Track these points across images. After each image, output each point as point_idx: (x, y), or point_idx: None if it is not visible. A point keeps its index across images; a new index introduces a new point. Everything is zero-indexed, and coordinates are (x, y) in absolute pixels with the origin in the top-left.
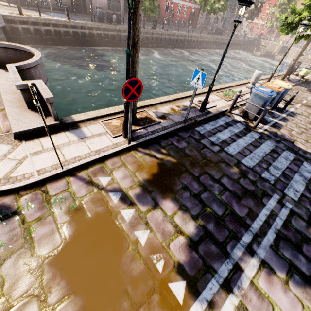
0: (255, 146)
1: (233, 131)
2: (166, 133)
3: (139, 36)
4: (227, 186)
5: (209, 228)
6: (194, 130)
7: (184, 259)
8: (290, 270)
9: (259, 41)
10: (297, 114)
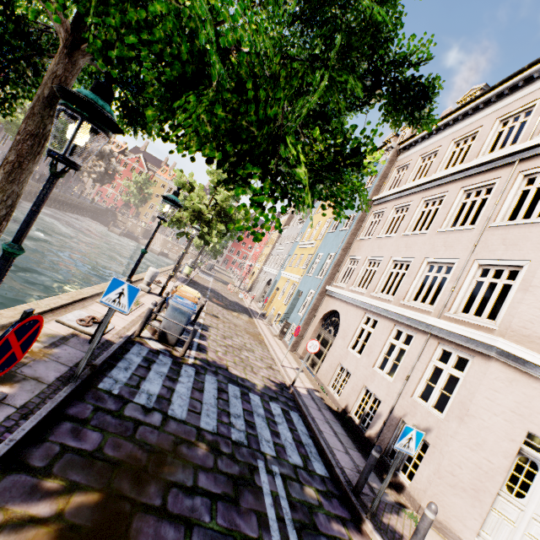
0: (200, 390)
1: (162, 372)
2: (36, 425)
3: (15, 207)
4: (212, 489)
5: None
6: (98, 391)
7: None
8: None
9: (116, 214)
10: (209, 326)
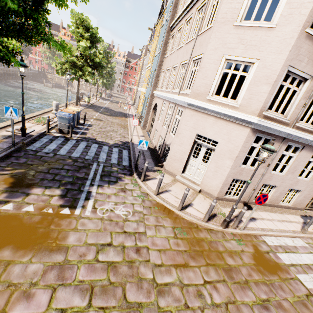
0: (76, 146)
1: (58, 142)
2: (1, 158)
3: None
4: (69, 169)
5: (69, 187)
6: (26, 149)
7: (62, 202)
8: (109, 182)
9: (45, 74)
10: (93, 125)
